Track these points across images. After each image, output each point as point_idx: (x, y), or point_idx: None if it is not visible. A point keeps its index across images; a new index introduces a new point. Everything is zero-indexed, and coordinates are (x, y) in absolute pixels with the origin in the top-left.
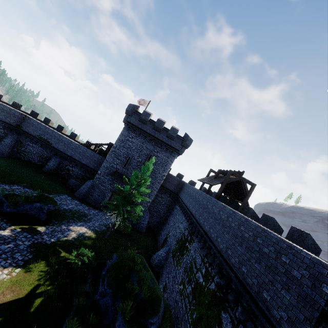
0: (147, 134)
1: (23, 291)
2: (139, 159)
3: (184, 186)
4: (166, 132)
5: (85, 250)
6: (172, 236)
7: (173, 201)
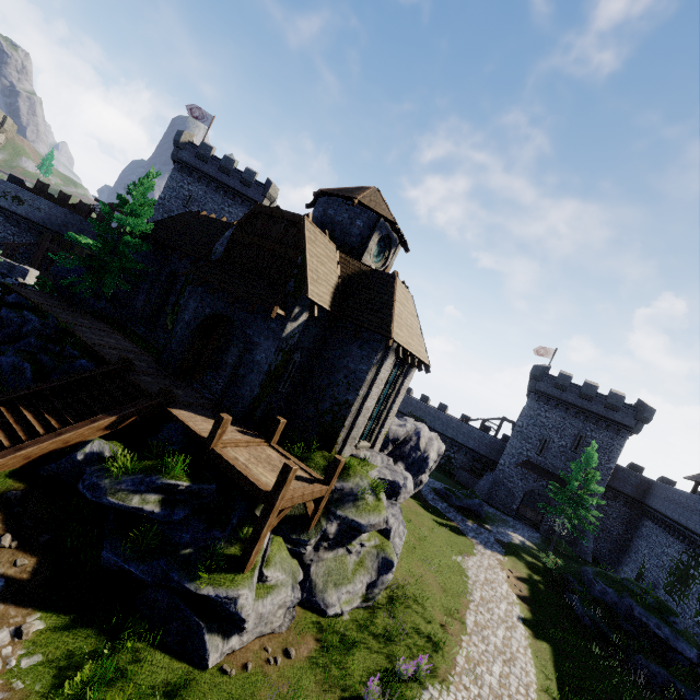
0: (569, 404)
1: (523, 575)
2: (562, 442)
3: (654, 487)
4: (602, 401)
5: (552, 554)
6: (654, 568)
7: (634, 514)
